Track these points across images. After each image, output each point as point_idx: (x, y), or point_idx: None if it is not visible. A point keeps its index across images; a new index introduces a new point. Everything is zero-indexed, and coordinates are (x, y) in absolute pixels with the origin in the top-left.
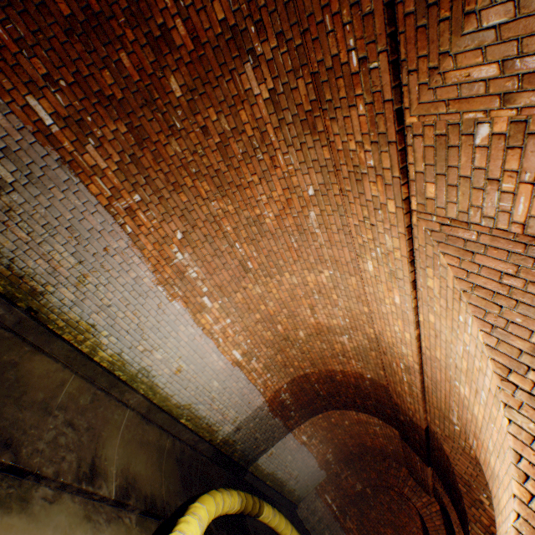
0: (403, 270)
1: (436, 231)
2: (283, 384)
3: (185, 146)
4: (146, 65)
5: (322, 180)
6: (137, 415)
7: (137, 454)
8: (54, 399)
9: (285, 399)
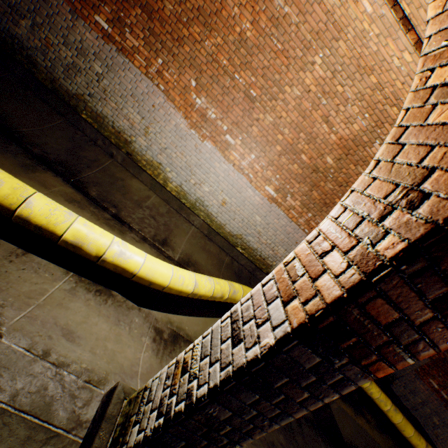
0: None
1: None
2: None
3: (174, 2)
4: None
5: None
6: (200, 232)
7: (200, 253)
8: (144, 202)
9: None
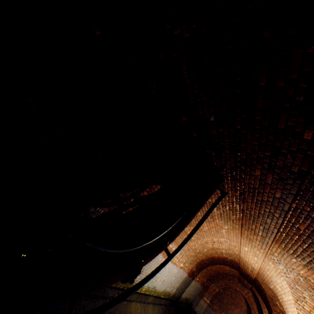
0: (261, 258)
1: (275, 259)
2: (194, 265)
3: None
4: None
5: (232, 227)
6: (152, 304)
7: None
8: None
9: (193, 269)
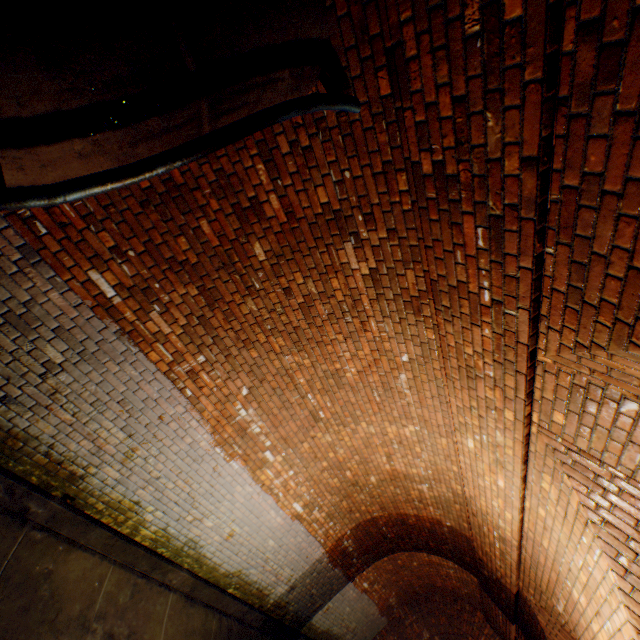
0: (514, 465)
1: (561, 451)
2: (347, 531)
3: (263, 304)
4: (229, 231)
5: (420, 352)
6: (181, 597)
7: None
8: (92, 606)
9: (347, 546)
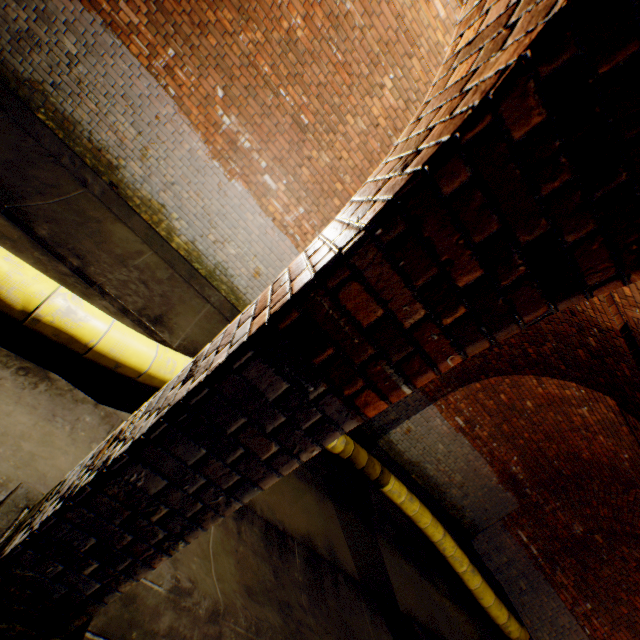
0: None
1: None
2: None
3: None
4: None
5: None
6: (219, 314)
7: None
8: (132, 260)
9: None
